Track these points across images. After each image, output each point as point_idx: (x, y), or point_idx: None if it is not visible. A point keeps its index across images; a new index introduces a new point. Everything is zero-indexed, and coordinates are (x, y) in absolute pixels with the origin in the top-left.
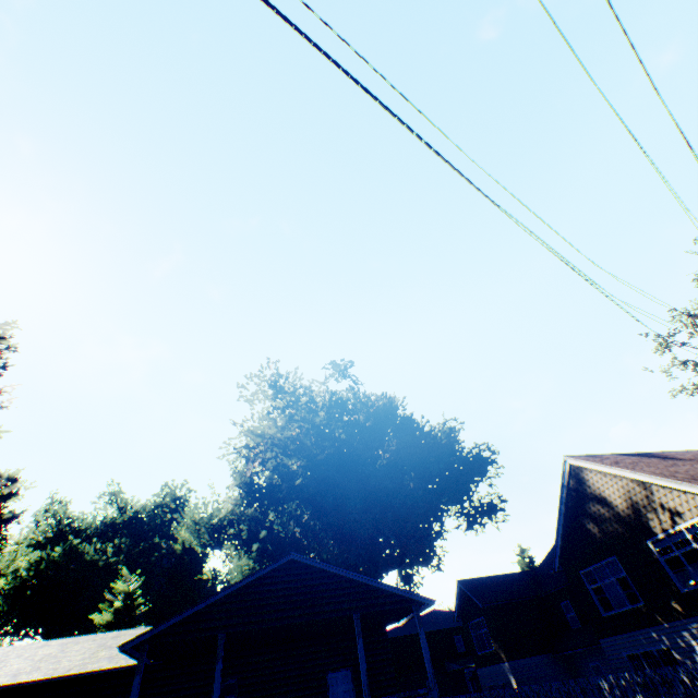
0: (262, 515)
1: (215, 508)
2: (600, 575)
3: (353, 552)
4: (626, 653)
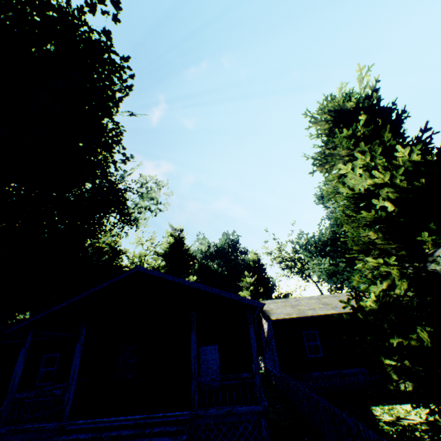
0: None
1: (320, 236)
2: None
3: None
4: None
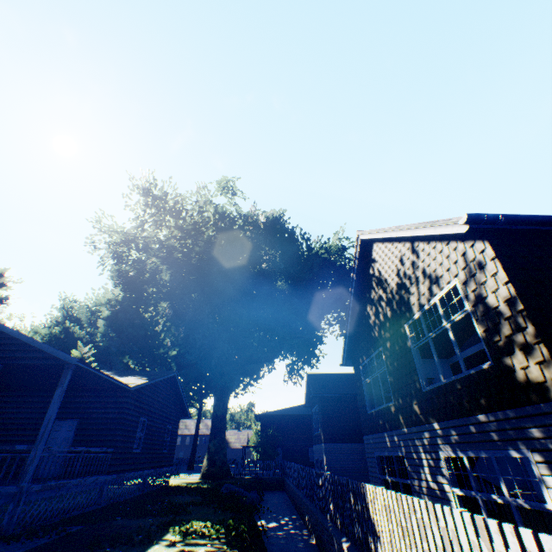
0: (137, 304)
1: (99, 297)
2: (371, 369)
3: (199, 338)
4: (376, 454)
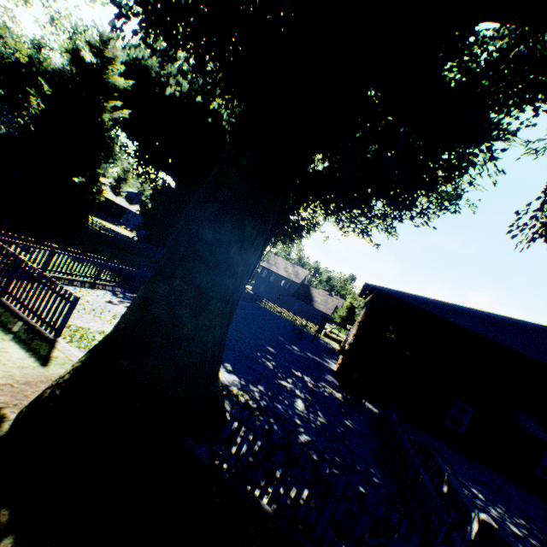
0: None
1: None
2: None
3: None
4: None
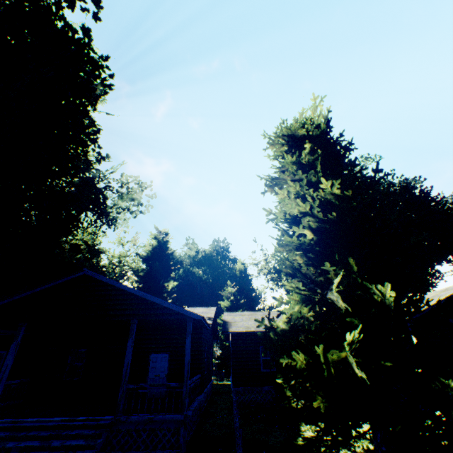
0: None
1: None
2: None
3: None
4: None
